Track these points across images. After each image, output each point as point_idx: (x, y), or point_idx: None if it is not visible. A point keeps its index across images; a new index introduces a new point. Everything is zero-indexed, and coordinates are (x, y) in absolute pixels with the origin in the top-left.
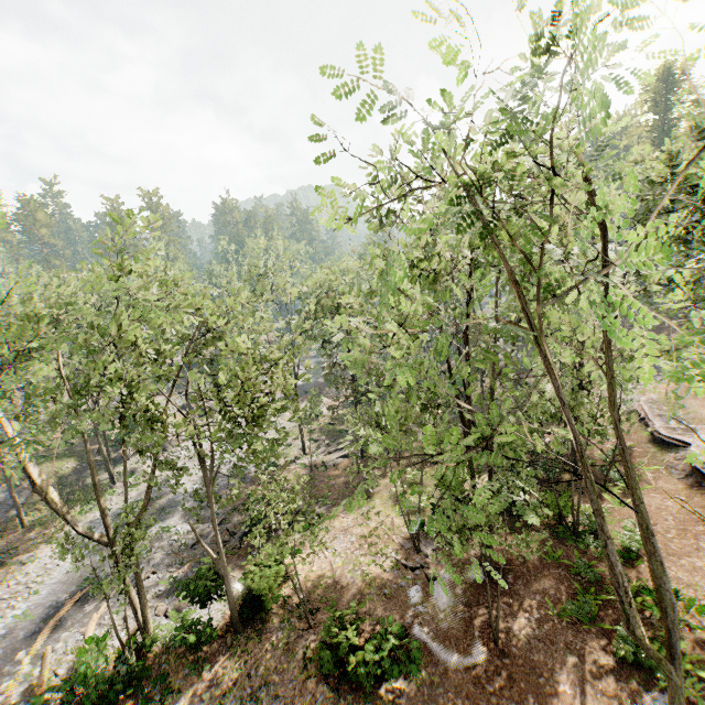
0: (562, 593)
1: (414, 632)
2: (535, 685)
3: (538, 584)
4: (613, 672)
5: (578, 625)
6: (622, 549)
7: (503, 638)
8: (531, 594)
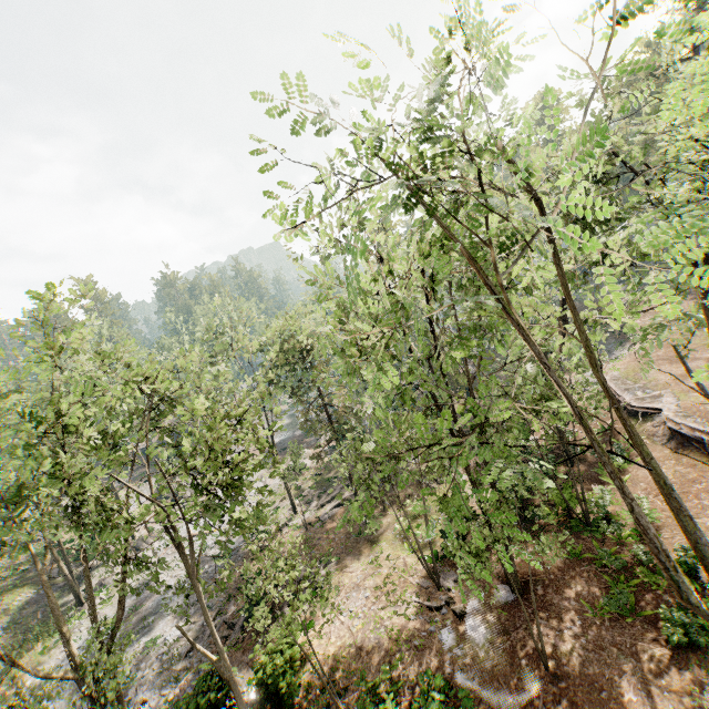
0: (594, 590)
1: (458, 682)
2: (600, 703)
3: (568, 587)
4: (670, 662)
5: (621, 620)
6: (636, 527)
7: (552, 658)
8: (565, 600)
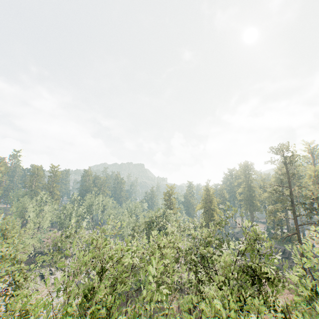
0: None
1: None
2: None
3: None
4: None
5: None
6: None
7: None
8: None
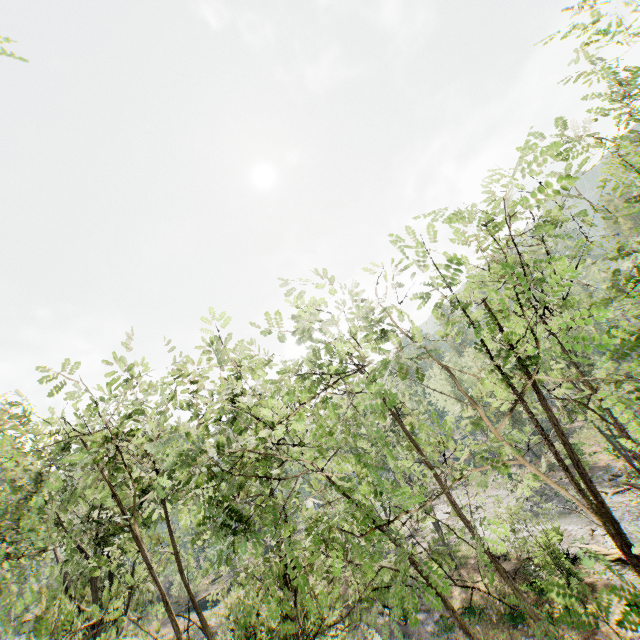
0: None
1: None
2: None
3: None
4: None
5: None
6: None
7: None
8: None
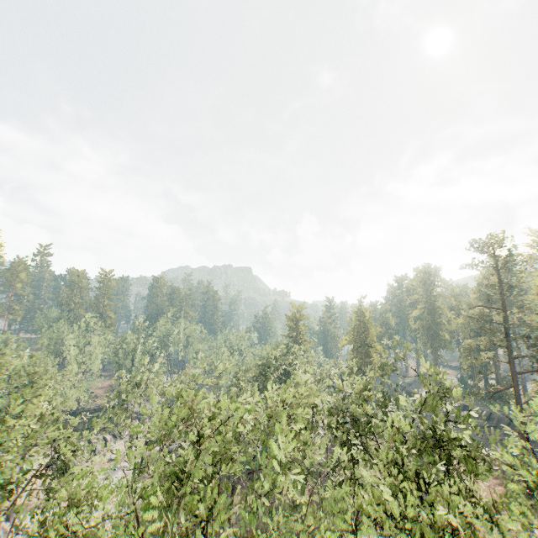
0: None
1: None
2: None
3: None
4: None
5: None
6: None
7: None
8: None
